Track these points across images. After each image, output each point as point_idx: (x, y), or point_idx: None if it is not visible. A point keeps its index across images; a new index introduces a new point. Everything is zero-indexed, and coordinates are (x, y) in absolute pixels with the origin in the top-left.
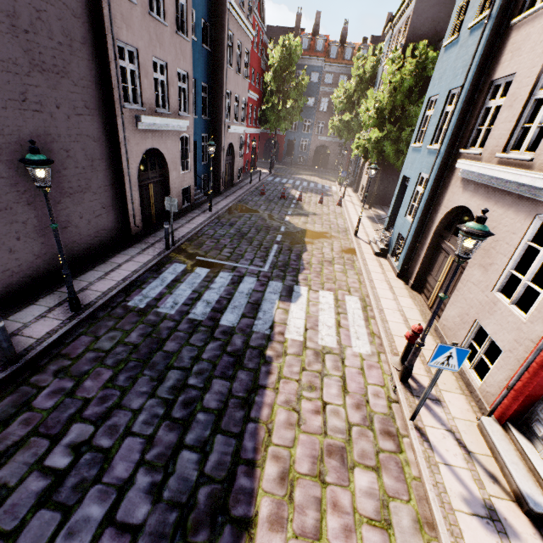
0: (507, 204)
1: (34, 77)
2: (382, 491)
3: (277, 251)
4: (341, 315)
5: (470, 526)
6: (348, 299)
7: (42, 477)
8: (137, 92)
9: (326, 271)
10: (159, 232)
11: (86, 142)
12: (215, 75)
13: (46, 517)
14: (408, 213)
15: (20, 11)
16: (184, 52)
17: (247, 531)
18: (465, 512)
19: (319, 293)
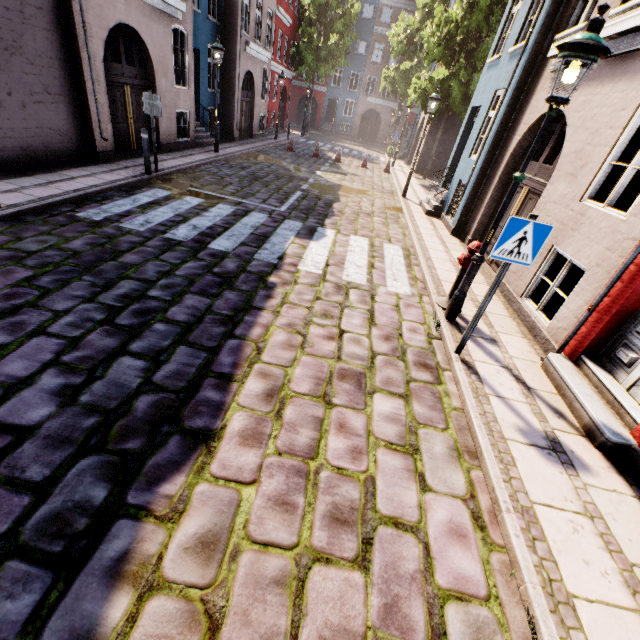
0: (619, 74)
1: None
2: (410, 418)
3: (300, 197)
4: (376, 258)
5: (526, 455)
6: (387, 246)
7: None
8: None
9: (362, 220)
10: (139, 159)
11: None
12: None
13: None
14: (474, 151)
15: None
16: None
17: (205, 444)
18: (520, 441)
19: (350, 238)
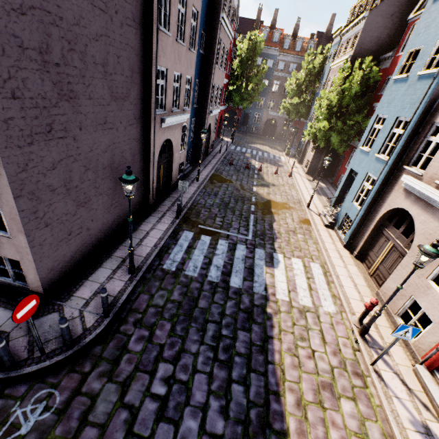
0: None
1: (111, 105)
2: (359, 414)
3: (254, 221)
4: (310, 279)
5: (416, 438)
6: (312, 265)
7: (153, 400)
8: (163, 100)
9: (292, 240)
10: (166, 202)
11: (132, 144)
12: (205, 72)
13: (165, 427)
14: (355, 200)
15: (109, 60)
16: (191, 62)
17: (285, 438)
18: (411, 429)
19: (292, 260)
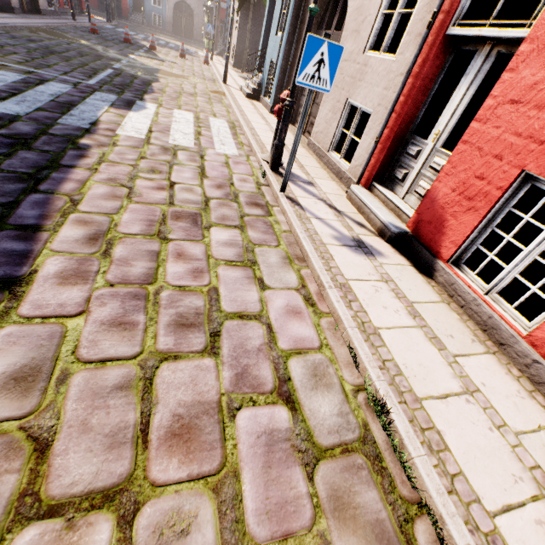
0: None
1: None
2: (246, 242)
3: (112, 74)
4: (203, 128)
5: (340, 252)
6: (213, 119)
7: None
8: None
9: (185, 98)
10: None
11: None
12: None
13: None
14: (279, 29)
15: None
16: None
17: (7, 291)
18: (336, 244)
19: (174, 111)
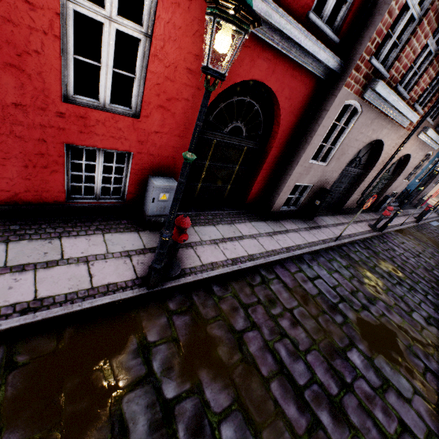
0: None
1: None
2: None
3: None
4: None
5: None
6: None
7: None
8: None
9: None
10: None
11: None
12: None
13: None
14: None
15: None
16: None
17: None
18: None
19: None
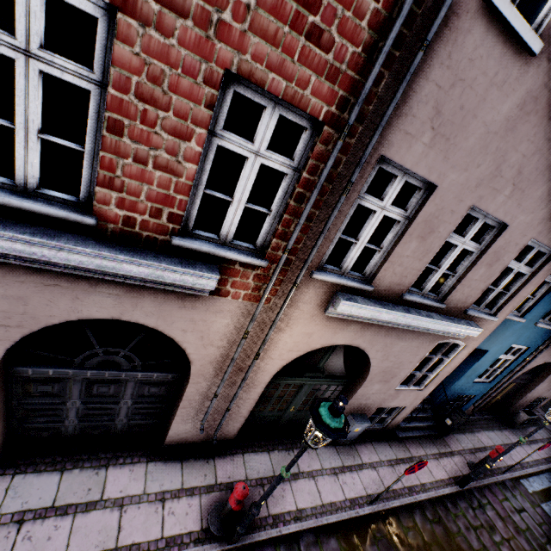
0: None
1: None
2: None
3: None
4: None
5: None
6: None
7: None
8: None
9: None
10: None
11: None
12: None
13: None
14: None
15: None
16: None
17: None
18: None
19: None
